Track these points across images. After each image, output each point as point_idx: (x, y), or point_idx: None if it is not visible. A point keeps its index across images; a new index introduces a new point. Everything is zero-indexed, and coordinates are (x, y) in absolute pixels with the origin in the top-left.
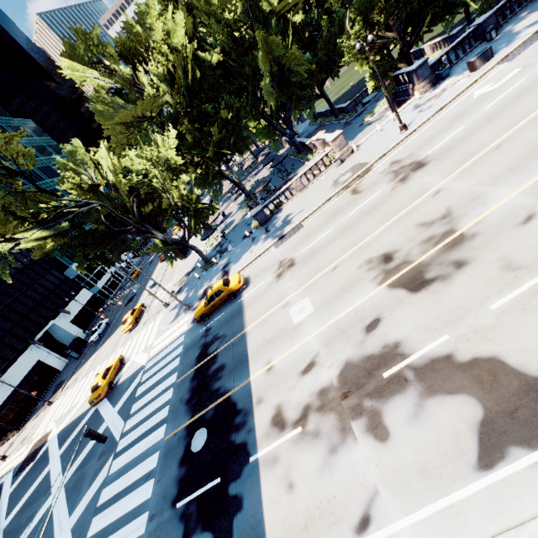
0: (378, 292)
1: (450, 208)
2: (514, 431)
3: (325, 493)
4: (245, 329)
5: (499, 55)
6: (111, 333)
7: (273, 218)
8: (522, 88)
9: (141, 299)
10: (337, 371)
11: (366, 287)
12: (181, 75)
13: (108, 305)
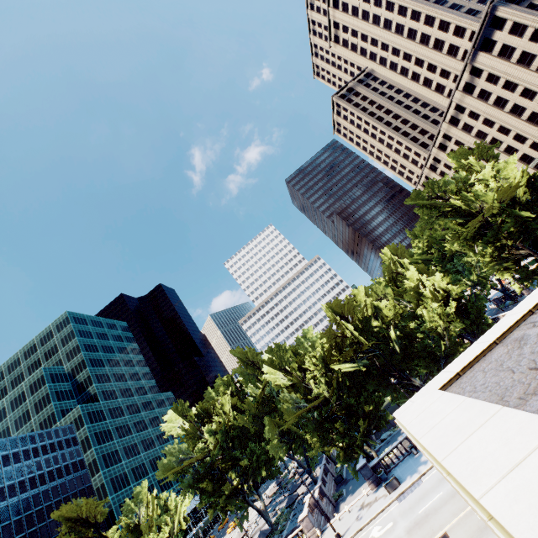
0: None
1: None
2: None
3: None
4: None
5: (402, 485)
6: None
7: None
8: None
9: None
10: None
11: None
12: (220, 435)
13: None
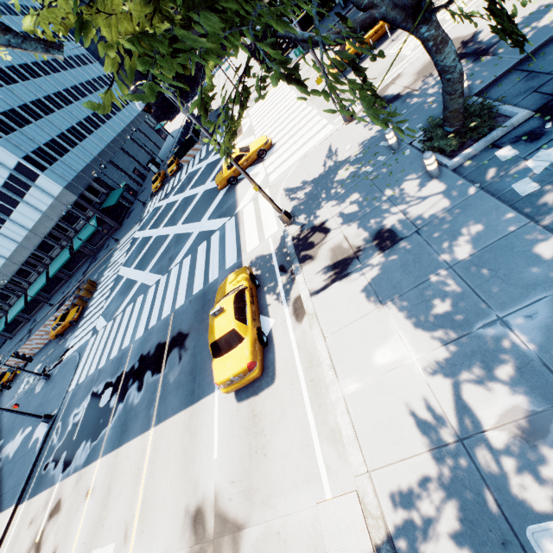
0: None
1: None
2: None
3: None
4: (153, 427)
5: None
6: None
7: None
8: None
9: None
10: None
11: None
12: None
13: None
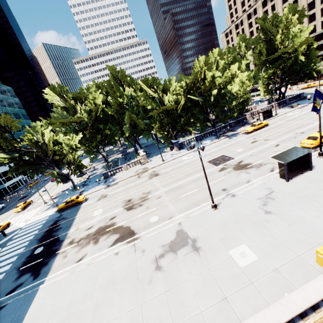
0: (120, 209)
1: (151, 190)
2: (121, 240)
3: (74, 256)
4: (76, 216)
5: (195, 149)
6: (4, 212)
7: (111, 177)
8: (188, 162)
9: (31, 198)
10: (96, 229)
11: (119, 207)
12: (94, 113)
13: (6, 197)
